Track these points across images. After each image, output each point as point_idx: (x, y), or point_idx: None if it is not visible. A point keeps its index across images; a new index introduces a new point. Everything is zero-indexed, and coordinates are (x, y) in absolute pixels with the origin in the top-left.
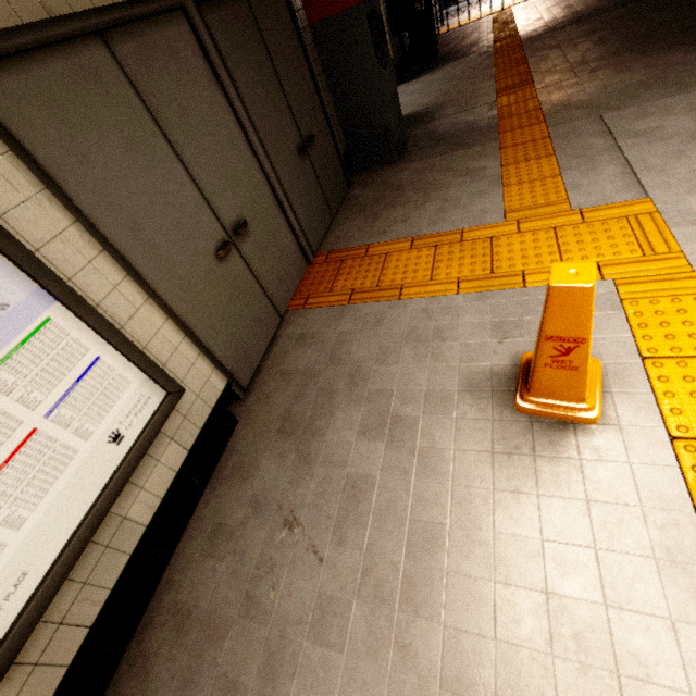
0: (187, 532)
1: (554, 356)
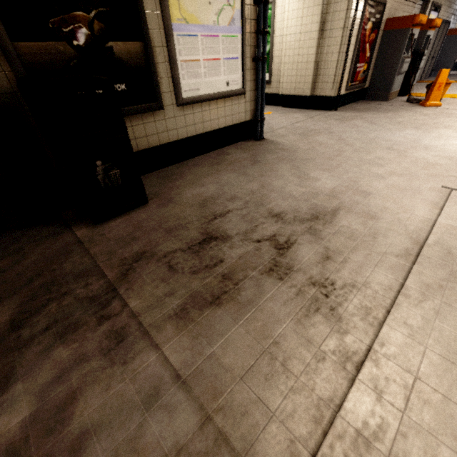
0: None
1: None
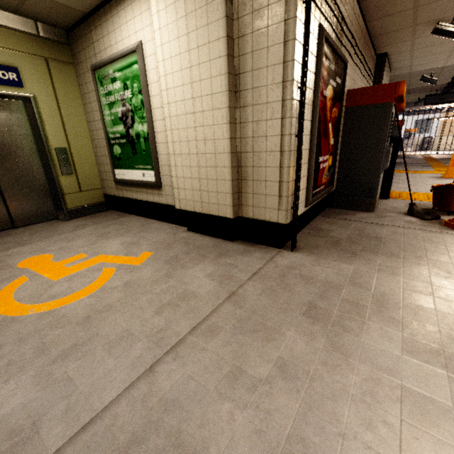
0: None
1: (452, 164)
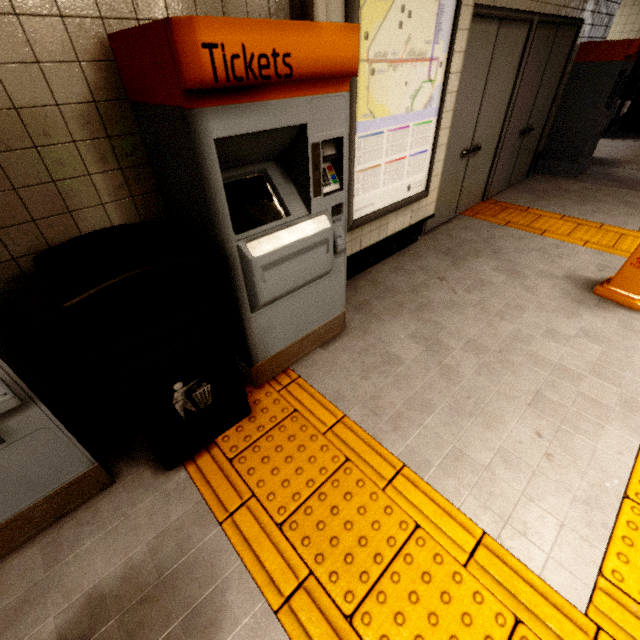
0: (381, 263)
1: (639, 258)
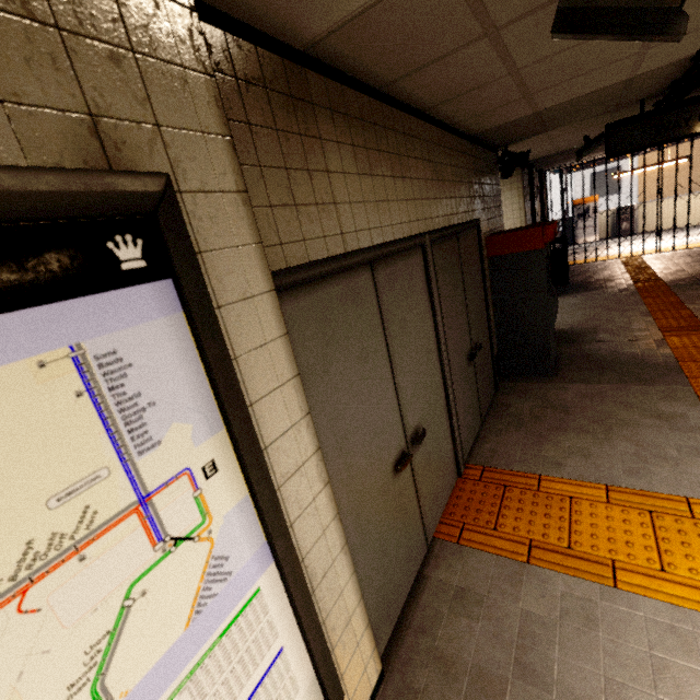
0: None
1: None
